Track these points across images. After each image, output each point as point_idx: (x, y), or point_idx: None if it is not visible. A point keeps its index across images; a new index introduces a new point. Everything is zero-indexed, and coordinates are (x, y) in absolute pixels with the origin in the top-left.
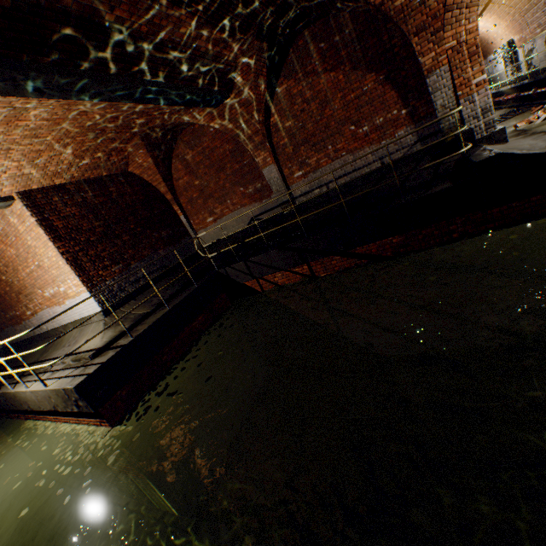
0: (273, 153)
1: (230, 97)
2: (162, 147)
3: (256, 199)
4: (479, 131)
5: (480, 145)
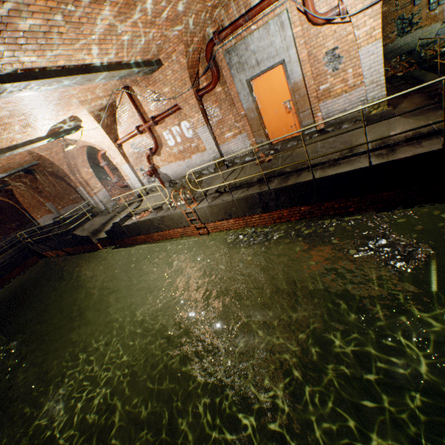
0: (48, 198)
1: (13, 183)
2: (2, 189)
3: (51, 212)
4: (102, 208)
5: (96, 216)
